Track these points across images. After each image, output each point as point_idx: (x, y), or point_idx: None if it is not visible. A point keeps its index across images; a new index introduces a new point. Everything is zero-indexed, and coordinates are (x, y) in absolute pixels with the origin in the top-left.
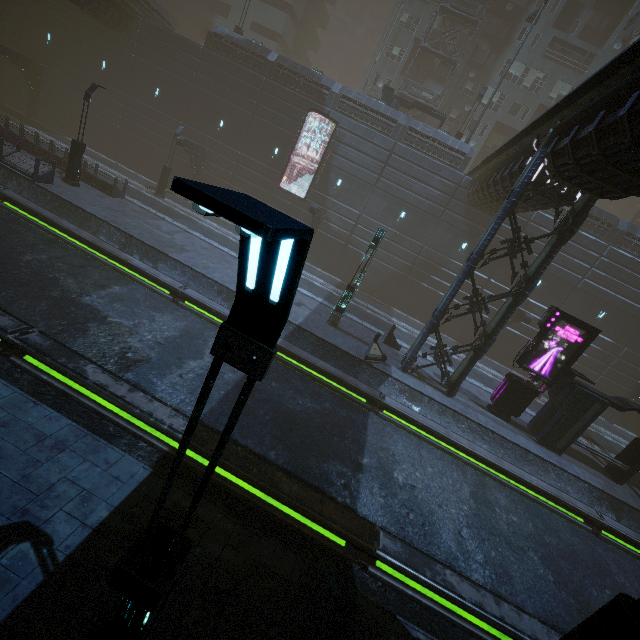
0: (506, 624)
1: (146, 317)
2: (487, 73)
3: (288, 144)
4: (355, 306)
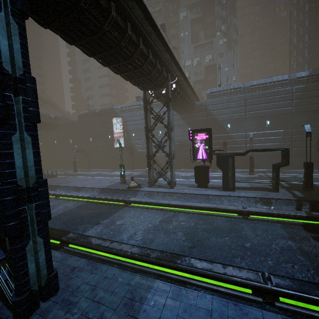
0: (107, 247)
1: None
2: None
3: (112, 132)
4: None
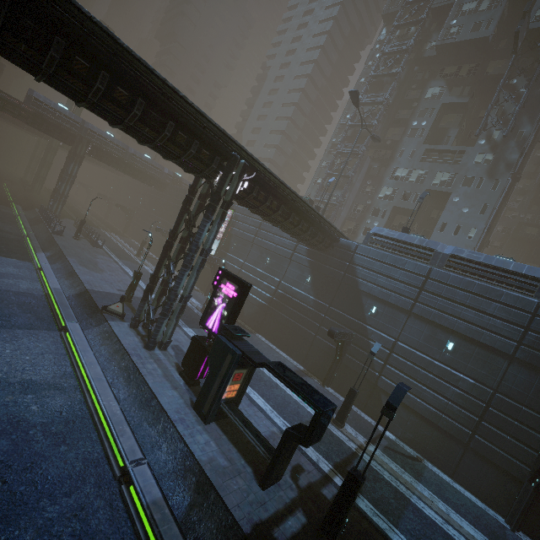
0: None
1: (3, 266)
2: (380, 179)
3: None
4: (195, 314)
